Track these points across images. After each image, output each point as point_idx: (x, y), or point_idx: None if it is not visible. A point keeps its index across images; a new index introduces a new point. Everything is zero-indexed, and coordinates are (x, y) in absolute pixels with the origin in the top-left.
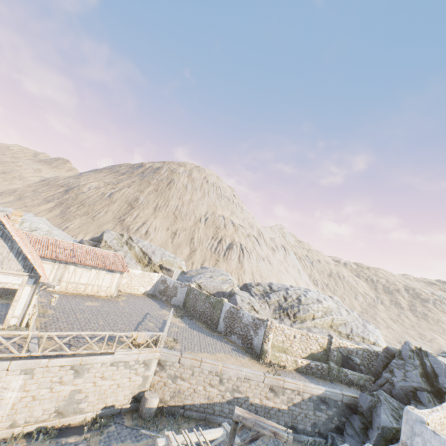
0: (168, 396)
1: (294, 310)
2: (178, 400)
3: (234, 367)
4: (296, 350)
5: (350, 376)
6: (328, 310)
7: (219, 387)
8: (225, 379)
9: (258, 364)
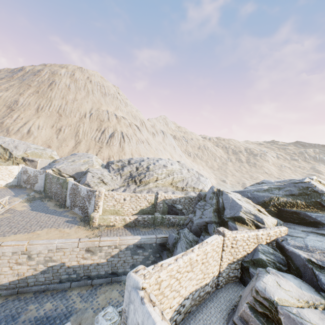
0: None
1: (141, 177)
2: None
3: (43, 242)
4: (127, 210)
5: (172, 220)
6: (171, 172)
7: (28, 263)
8: (34, 255)
9: (83, 230)
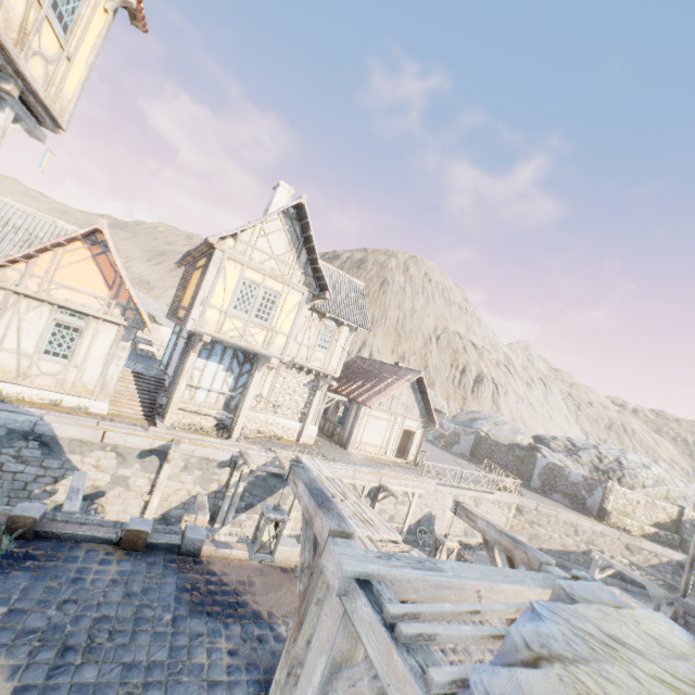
0: (525, 538)
1: (617, 474)
2: (534, 543)
3: (588, 521)
4: (639, 517)
5: None
6: (659, 478)
7: (573, 537)
8: (579, 531)
9: (602, 524)
